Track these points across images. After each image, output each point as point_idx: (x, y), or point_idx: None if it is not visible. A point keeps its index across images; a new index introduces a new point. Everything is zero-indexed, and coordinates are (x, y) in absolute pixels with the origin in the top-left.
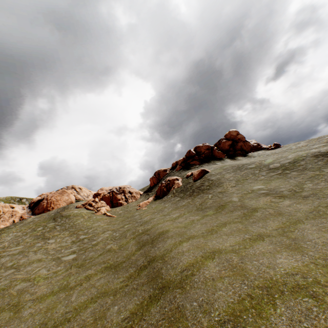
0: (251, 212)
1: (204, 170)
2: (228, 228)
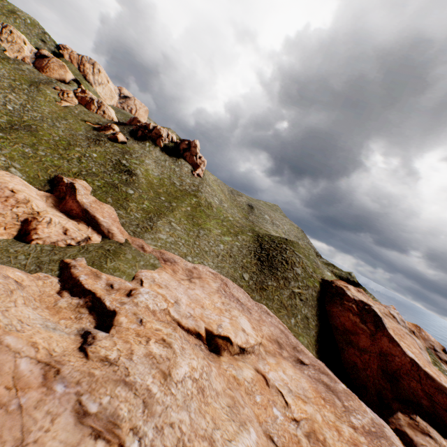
0: (62, 150)
1: (116, 137)
2: (45, 143)
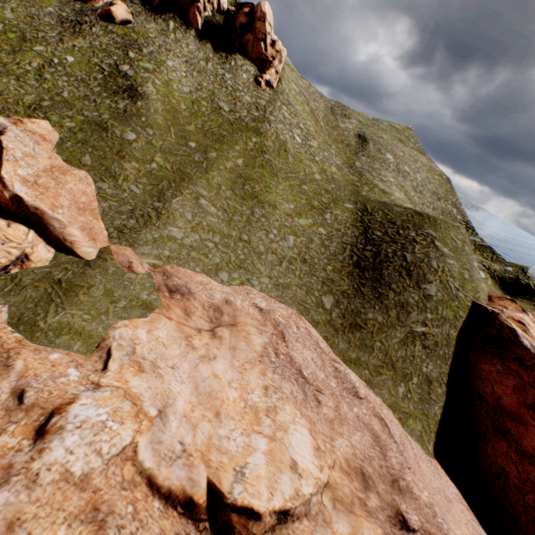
0: (7, 53)
1: (110, 13)
2: None
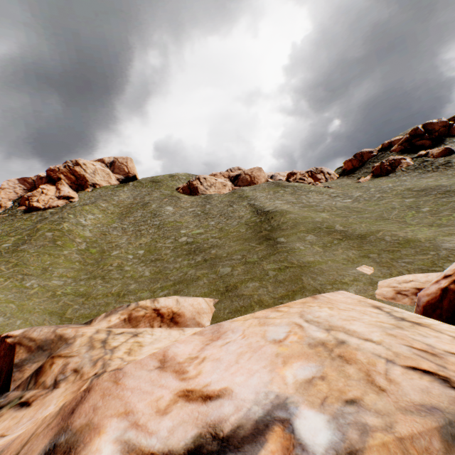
0: None
1: (448, 149)
2: None
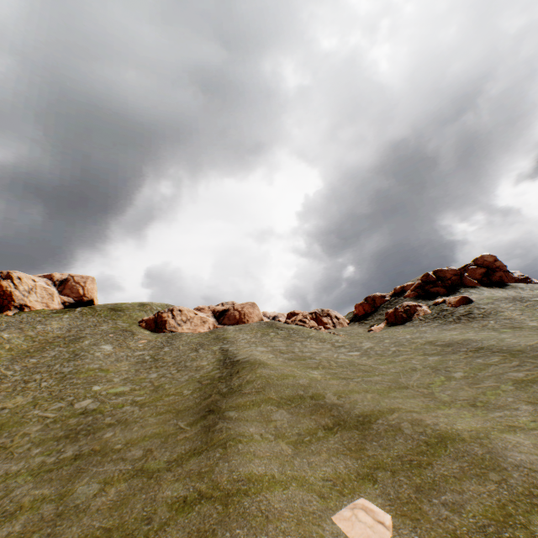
0: None
1: (466, 298)
2: None
